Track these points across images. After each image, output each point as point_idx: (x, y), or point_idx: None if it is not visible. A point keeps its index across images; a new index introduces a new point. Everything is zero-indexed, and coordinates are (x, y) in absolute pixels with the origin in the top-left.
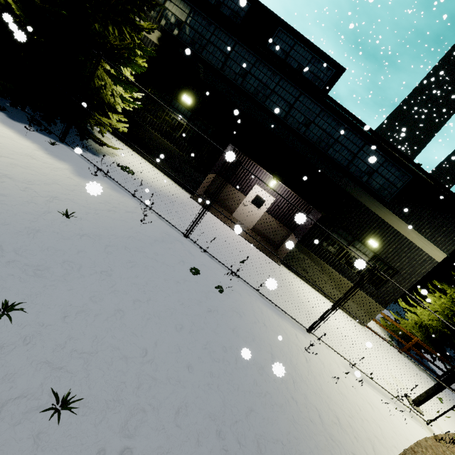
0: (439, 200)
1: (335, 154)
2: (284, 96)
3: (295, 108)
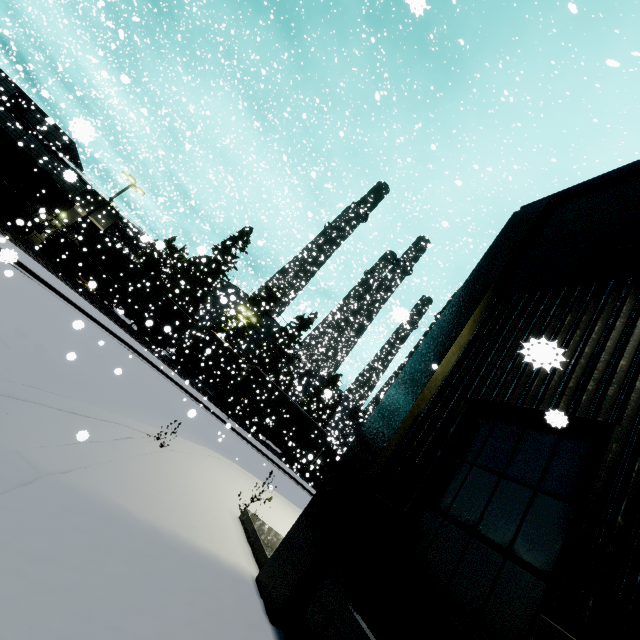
0: (100, 202)
1: (45, 167)
2: (17, 131)
3: (24, 139)
